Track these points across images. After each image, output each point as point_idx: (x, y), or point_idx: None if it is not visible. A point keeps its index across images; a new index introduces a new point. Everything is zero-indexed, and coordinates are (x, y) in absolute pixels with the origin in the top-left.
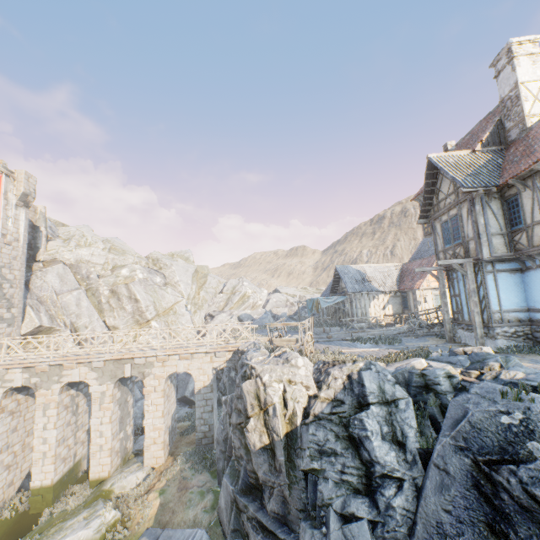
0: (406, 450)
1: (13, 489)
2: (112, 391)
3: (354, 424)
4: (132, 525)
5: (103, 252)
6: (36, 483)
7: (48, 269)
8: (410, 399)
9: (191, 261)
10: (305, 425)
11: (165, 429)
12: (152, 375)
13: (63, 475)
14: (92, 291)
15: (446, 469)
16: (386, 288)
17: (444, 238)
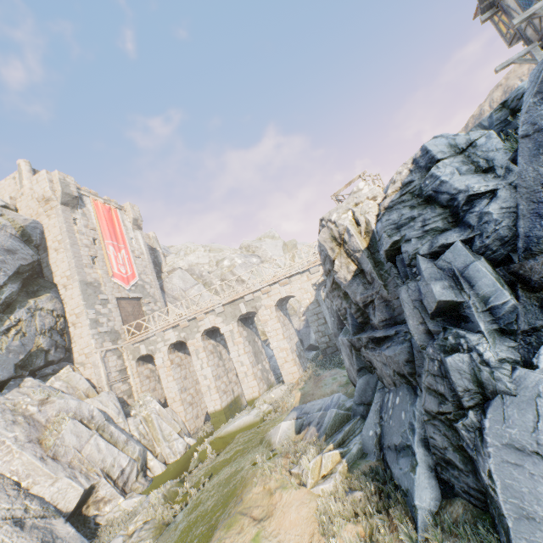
0: (494, 169)
1: (200, 421)
2: (237, 328)
3: (426, 185)
4: (282, 411)
5: (205, 253)
6: (211, 409)
7: (172, 275)
8: (491, 132)
9: (277, 237)
10: (378, 221)
11: (291, 350)
12: (263, 307)
13: (228, 404)
14: (208, 285)
15: (538, 128)
16: None
17: (522, 6)
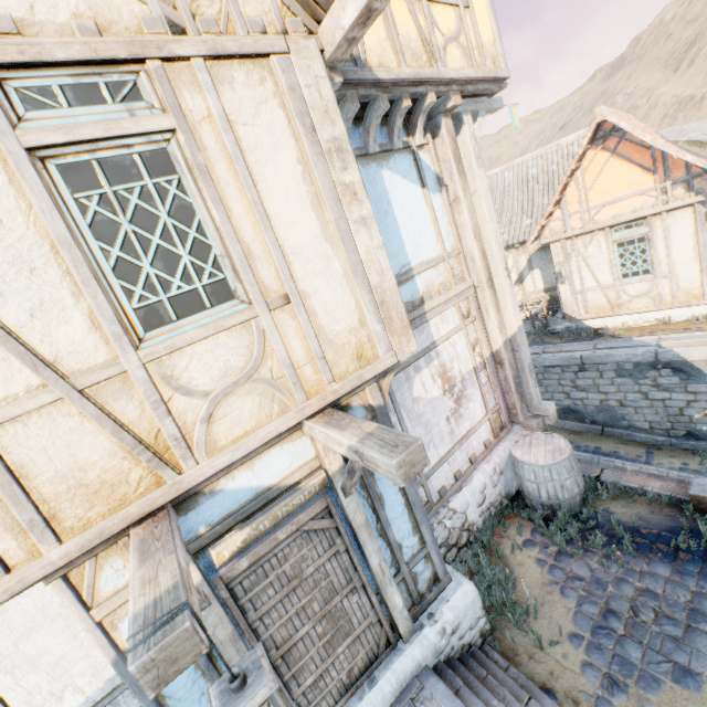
0: None
1: None
2: None
3: None
4: None
5: None
6: None
7: None
8: None
9: None
10: None
11: None
12: None
13: None
14: None
15: None
16: (514, 234)
17: None
